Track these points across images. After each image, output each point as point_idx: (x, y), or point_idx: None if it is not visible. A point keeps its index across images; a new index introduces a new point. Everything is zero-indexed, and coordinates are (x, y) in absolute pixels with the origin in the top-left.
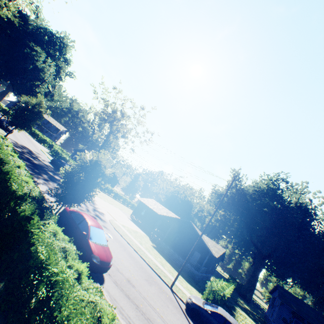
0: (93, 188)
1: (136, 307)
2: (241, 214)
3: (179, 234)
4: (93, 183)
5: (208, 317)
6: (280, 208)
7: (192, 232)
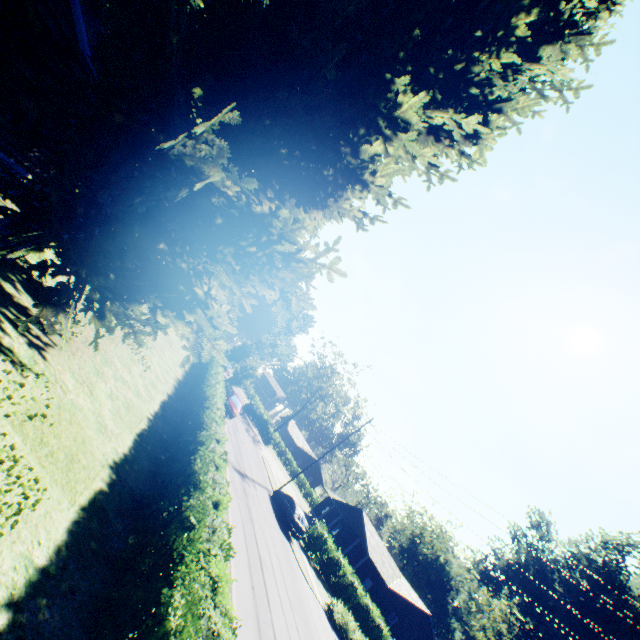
0: (247, 379)
1: (235, 435)
2: (526, 604)
3: (356, 549)
4: (248, 376)
5: (282, 495)
6: (587, 588)
7: (360, 526)
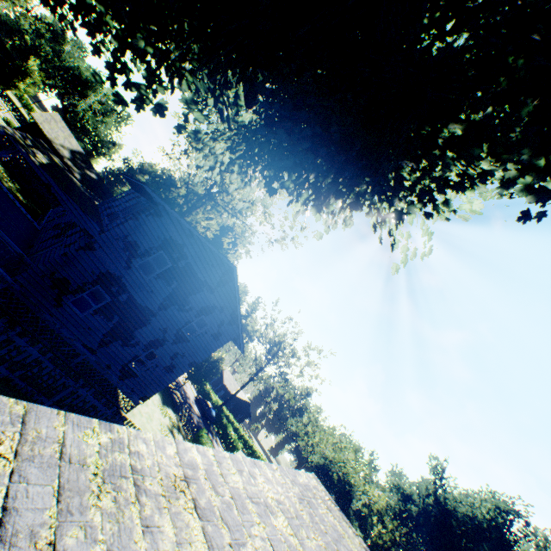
0: None
1: None
2: None
3: None
4: None
5: None
6: None
7: None
